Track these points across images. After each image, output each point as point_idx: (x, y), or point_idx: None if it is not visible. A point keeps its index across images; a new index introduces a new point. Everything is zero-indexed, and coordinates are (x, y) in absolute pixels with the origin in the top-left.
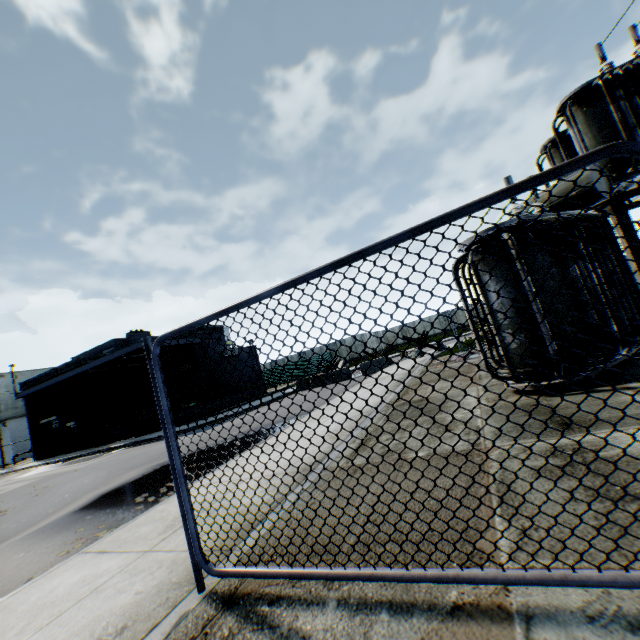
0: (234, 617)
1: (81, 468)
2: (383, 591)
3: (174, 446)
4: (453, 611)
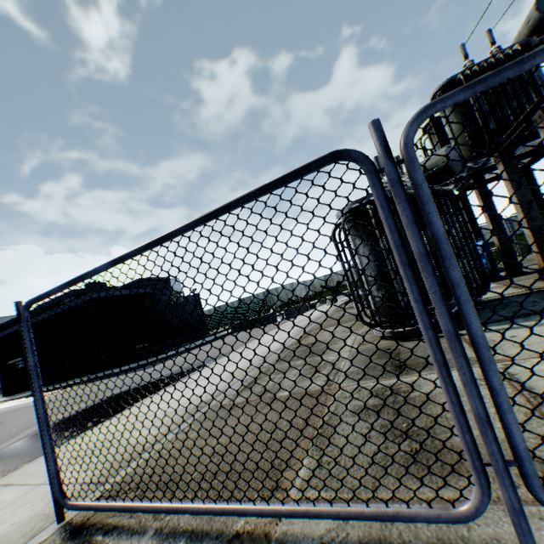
0: None
1: None
2: (192, 521)
3: (39, 397)
4: (231, 539)
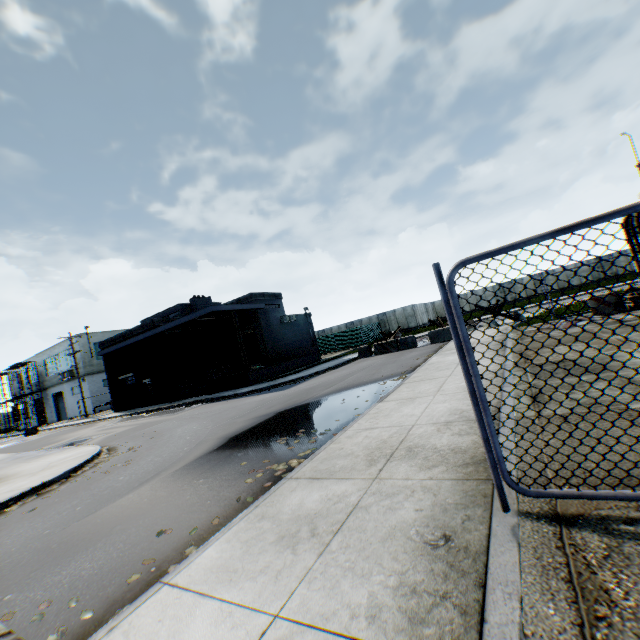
0: (592, 533)
1: (174, 418)
2: None
3: (476, 372)
4: None
